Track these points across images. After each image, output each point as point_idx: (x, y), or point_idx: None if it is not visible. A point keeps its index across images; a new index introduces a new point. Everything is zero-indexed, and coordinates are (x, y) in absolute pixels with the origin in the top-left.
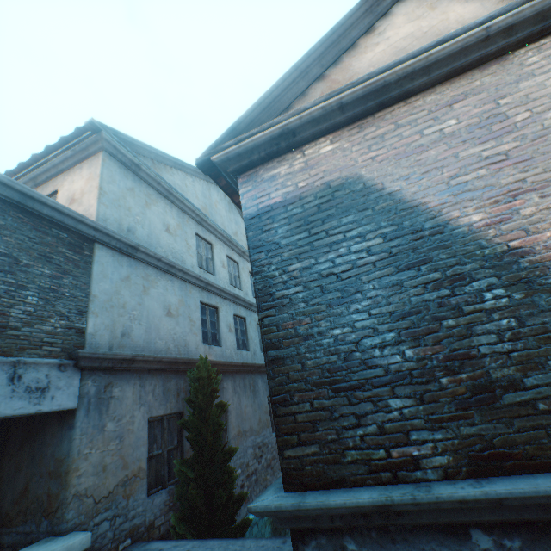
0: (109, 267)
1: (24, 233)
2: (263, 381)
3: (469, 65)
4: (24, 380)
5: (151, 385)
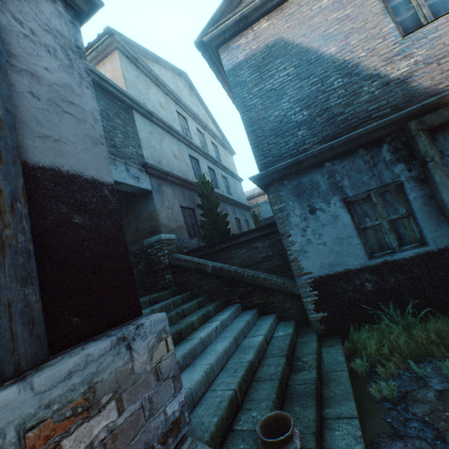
0: (142, 125)
1: (105, 101)
2: (230, 209)
3: None
4: (130, 172)
5: (177, 191)
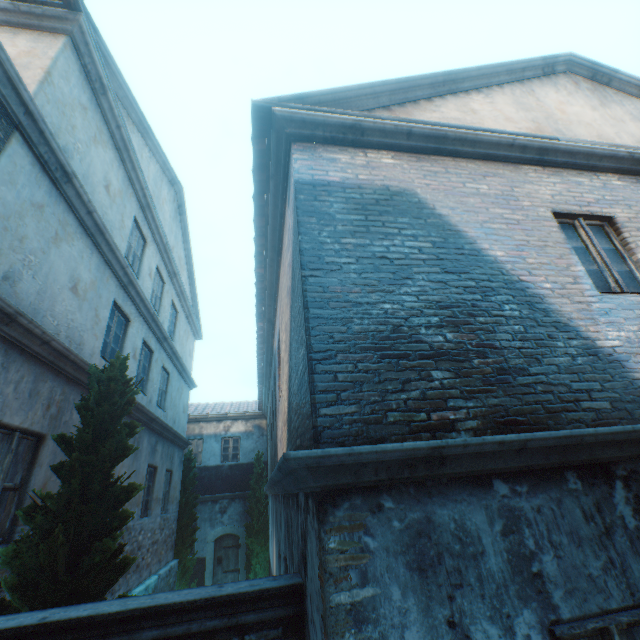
0: (23, 175)
1: None
2: (149, 442)
3: (498, 157)
4: None
5: (18, 373)
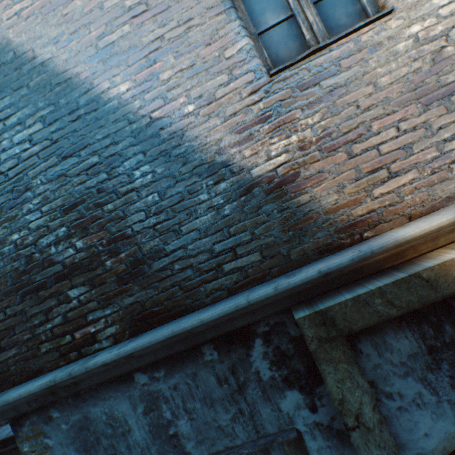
0: None
1: None
2: None
3: None
4: None
5: None
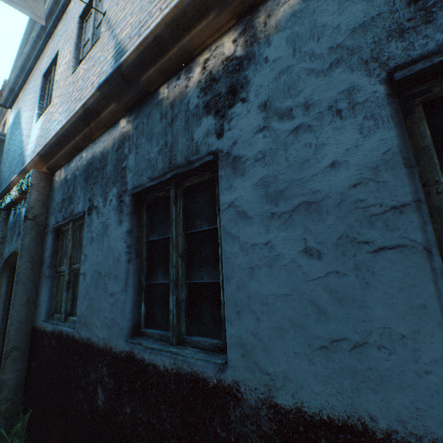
0: None
1: None
2: None
3: (39, 54)
4: None
5: None
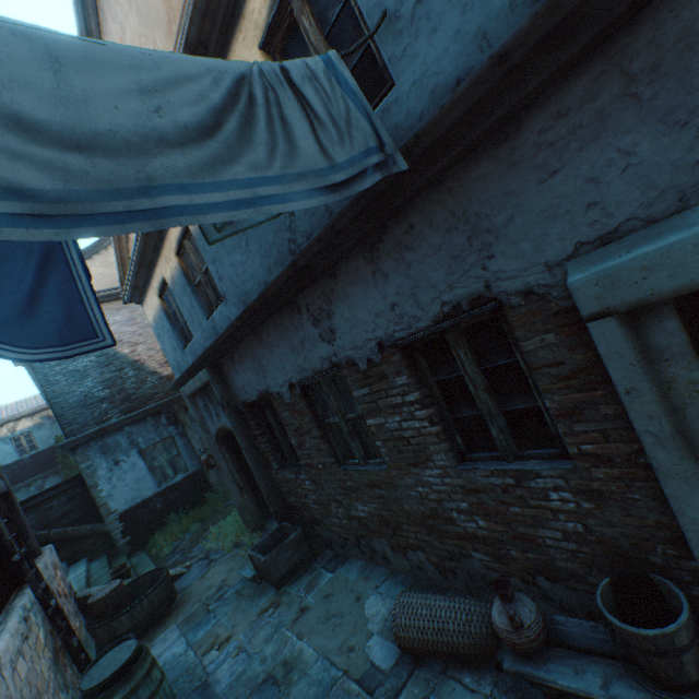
0: None
1: None
2: None
3: None
4: None
5: None
